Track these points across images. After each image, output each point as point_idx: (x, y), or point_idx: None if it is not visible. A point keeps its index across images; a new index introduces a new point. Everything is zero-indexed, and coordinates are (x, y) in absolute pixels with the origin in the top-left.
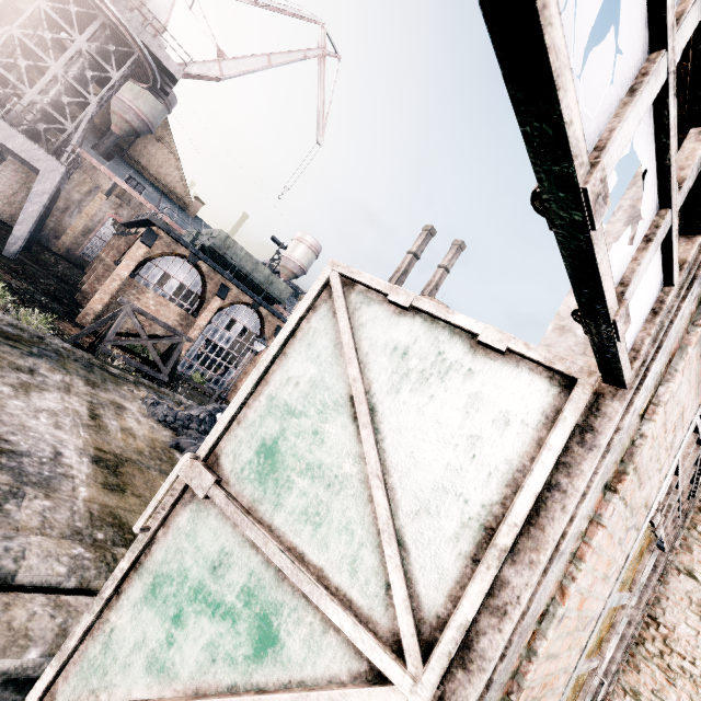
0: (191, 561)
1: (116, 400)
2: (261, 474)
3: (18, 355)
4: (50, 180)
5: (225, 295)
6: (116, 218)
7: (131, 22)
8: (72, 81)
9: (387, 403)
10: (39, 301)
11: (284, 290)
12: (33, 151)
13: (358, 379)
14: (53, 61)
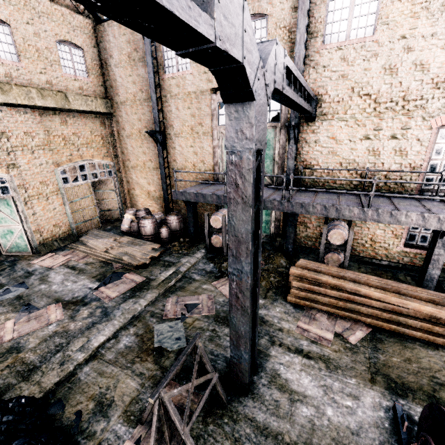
0: (2, 233)
1: None
2: None
3: None
4: None
5: None
6: None
7: None
8: None
9: (1, 208)
10: None
11: None
12: None
13: None
14: None
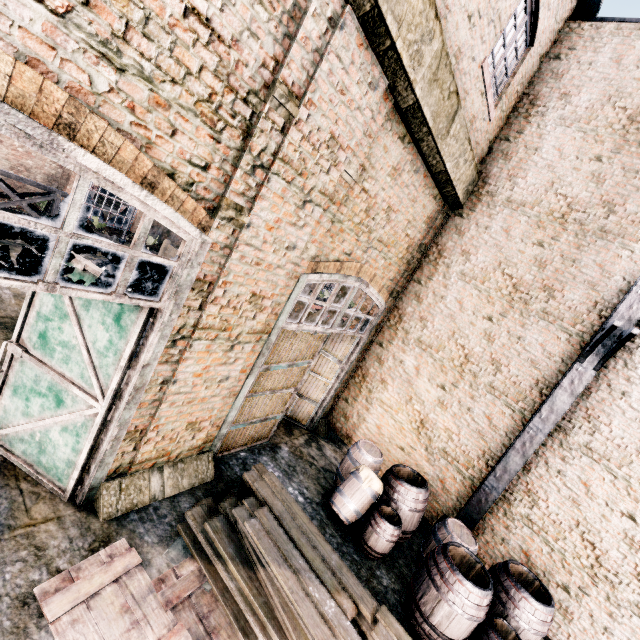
0: (26, 380)
1: None
2: (43, 346)
3: None
4: None
5: None
6: None
7: None
8: None
9: (84, 315)
10: None
11: None
12: None
13: (70, 305)
14: None
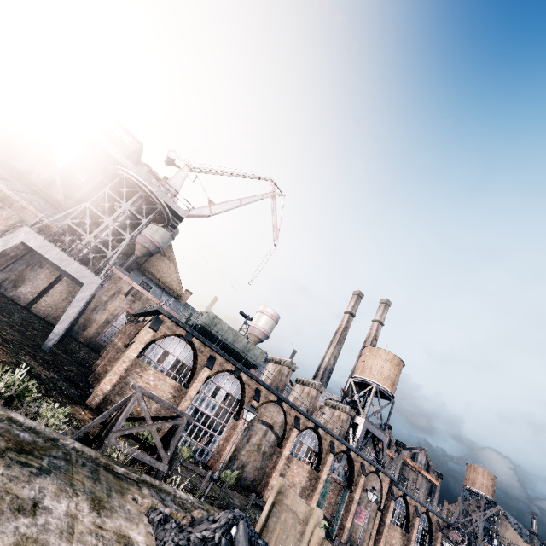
0: None
1: (122, 528)
2: None
3: (25, 478)
4: (90, 289)
5: (212, 365)
6: (129, 311)
7: (158, 192)
8: (117, 227)
9: None
10: (60, 388)
11: (259, 355)
12: (82, 272)
13: None
14: (107, 218)
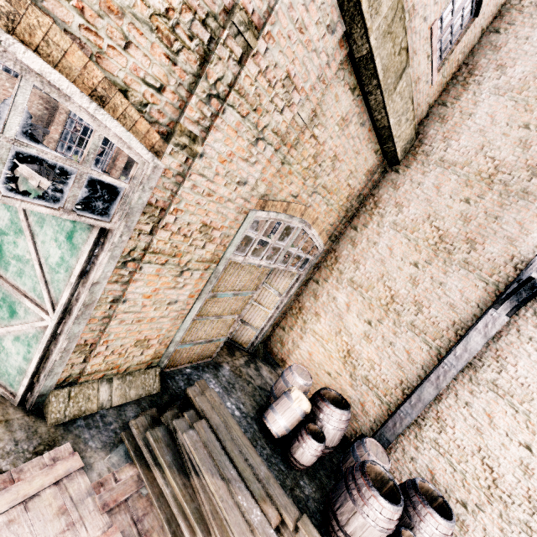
0: None
1: None
2: None
3: None
4: None
5: None
6: None
7: None
8: None
9: (38, 231)
10: None
11: None
12: None
13: (24, 221)
14: None
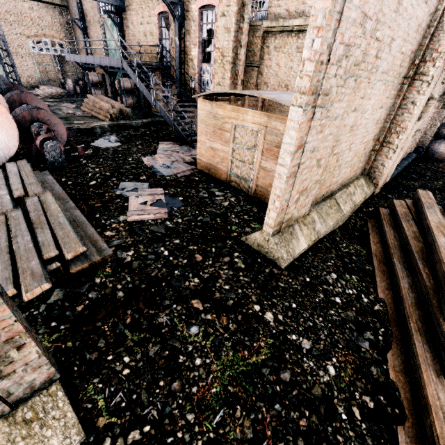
0: (2, 74)
1: None
2: None
3: None
4: None
5: None
6: None
7: None
8: None
9: None
10: None
11: None
12: None
13: None
14: None
